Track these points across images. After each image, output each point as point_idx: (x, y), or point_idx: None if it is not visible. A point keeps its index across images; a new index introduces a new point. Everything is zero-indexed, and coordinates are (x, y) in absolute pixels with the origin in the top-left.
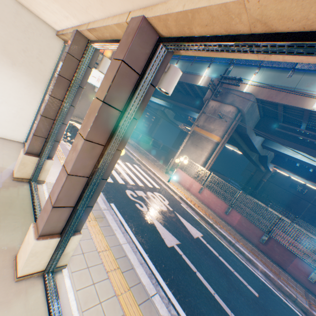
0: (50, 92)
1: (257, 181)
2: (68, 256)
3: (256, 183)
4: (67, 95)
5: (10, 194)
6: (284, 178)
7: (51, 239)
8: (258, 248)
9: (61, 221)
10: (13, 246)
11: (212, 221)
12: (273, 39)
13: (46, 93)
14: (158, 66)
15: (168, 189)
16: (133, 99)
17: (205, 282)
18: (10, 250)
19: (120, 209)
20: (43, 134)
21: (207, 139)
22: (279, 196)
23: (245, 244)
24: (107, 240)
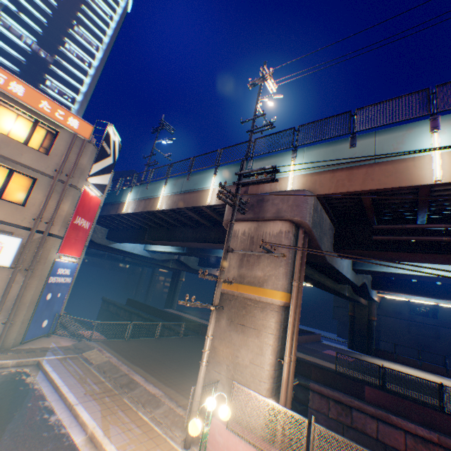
0: None
1: (367, 323)
2: None
3: (366, 327)
4: None
5: None
6: (396, 302)
7: None
8: None
9: None
10: None
11: None
12: None
13: None
14: None
15: None
16: None
17: None
18: None
19: None
20: None
21: (262, 302)
22: (407, 334)
23: None
24: None
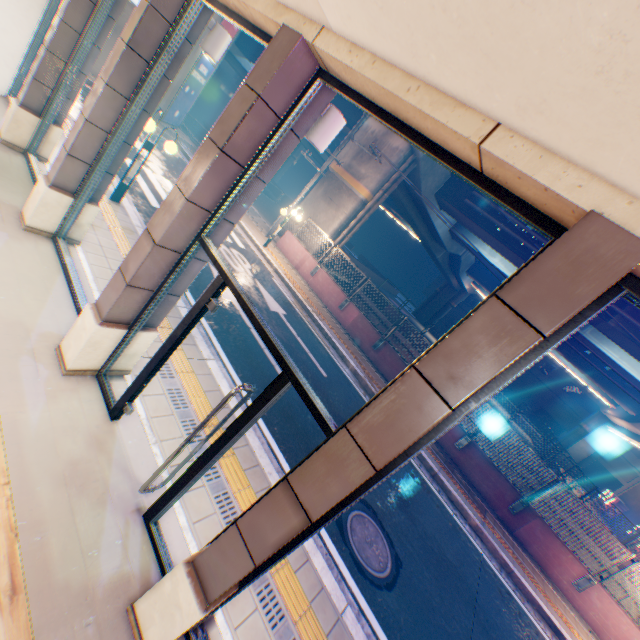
0: (62, 14)
1: (442, 305)
2: (82, 232)
3: (438, 308)
4: (90, 27)
5: (1, 158)
6: None
7: (64, 195)
8: (367, 357)
9: (77, 179)
10: (16, 206)
11: (313, 311)
12: (245, 26)
13: (49, 11)
14: (196, 21)
15: (261, 257)
16: (162, 53)
17: (258, 339)
18: (13, 207)
19: None
20: (48, 82)
21: (350, 192)
22: None
23: (349, 346)
24: None
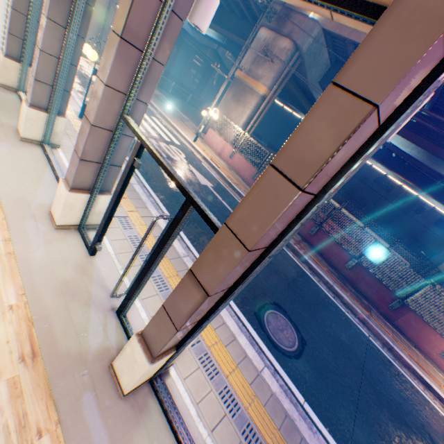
0: None
1: None
2: (59, 139)
3: None
4: None
5: (1, 96)
6: (370, 172)
7: (40, 112)
8: None
9: (46, 98)
10: (14, 126)
11: (233, 183)
12: None
13: None
14: None
15: (192, 149)
16: None
17: None
18: (12, 127)
19: None
20: (19, 34)
21: (252, 91)
22: (357, 194)
23: None
24: None
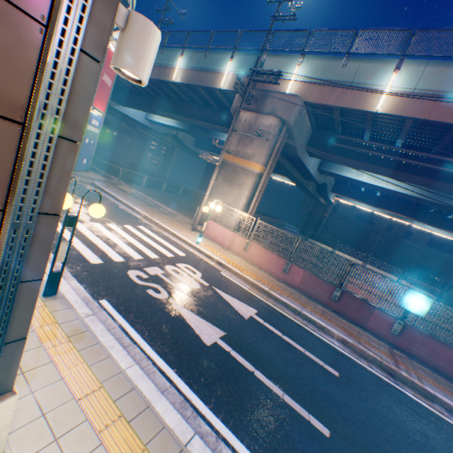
0: None
1: (318, 218)
2: (0, 441)
3: (316, 221)
4: None
5: None
6: (348, 210)
7: None
8: (330, 308)
9: None
10: None
11: (268, 287)
12: None
13: None
14: (95, 6)
15: (199, 254)
16: (41, 89)
17: (269, 382)
18: None
19: (119, 306)
20: None
21: (245, 170)
22: (345, 233)
23: (313, 307)
24: (96, 370)
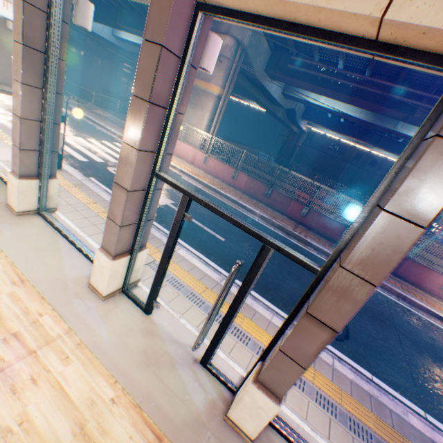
0: None
1: (291, 147)
2: (55, 201)
3: (289, 150)
4: None
5: None
6: (322, 139)
7: (31, 180)
8: (263, 203)
9: (34, 165)
10: (1, 201)
11: (217, 187)
12: None
13: None
14: (63, 2)
15: None
16: (50, 40)
17: (196, 222)
18: None
19: (103, 182)
20: None
21: (206, 93)
22: (317, 162)
23: (250, 201)
24: (92, 198)
